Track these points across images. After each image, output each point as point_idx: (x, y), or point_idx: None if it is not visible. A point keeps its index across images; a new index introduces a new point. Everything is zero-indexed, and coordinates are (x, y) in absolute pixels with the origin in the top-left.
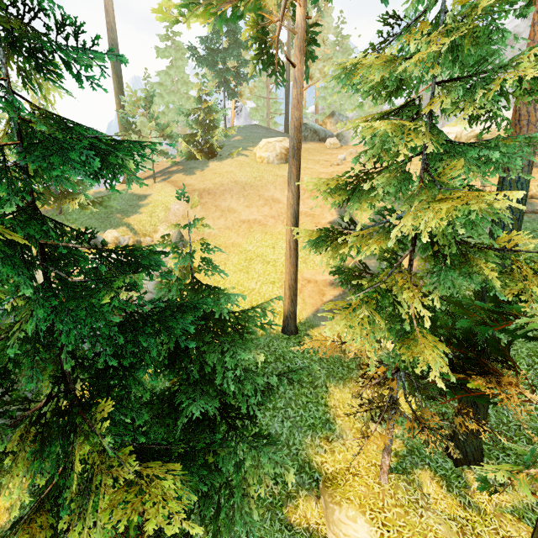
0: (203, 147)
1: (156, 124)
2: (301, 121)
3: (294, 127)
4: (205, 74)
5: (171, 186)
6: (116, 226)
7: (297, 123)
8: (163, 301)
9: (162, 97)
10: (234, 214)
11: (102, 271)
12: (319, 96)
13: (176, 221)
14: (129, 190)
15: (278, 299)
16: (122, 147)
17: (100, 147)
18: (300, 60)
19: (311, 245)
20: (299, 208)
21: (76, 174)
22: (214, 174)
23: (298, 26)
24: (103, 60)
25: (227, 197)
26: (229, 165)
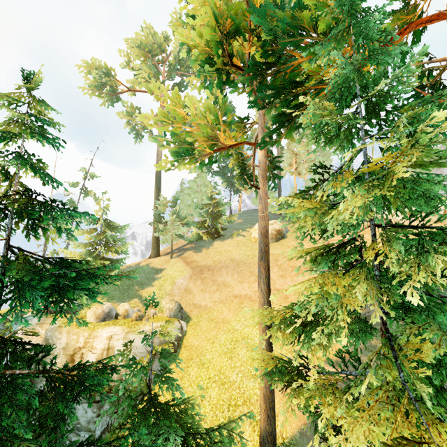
0: (210, 230)
1: (177, 217)
2: (267, 228)
3: (261, 233)
4: (216, 181)
5: (182, 261)
6: (131, 297)
7: (263, 230)
8: (92, 442)
9: (190, 195)
10: (228, 289)
11: (34, 405)
12: (306, 185)
13: (179, 293)
14: (151, 264)
15: (248, 417)
16: (84, 278)
17: (60, 283)
18: (263, 183)
19: (267, 375)
20: (288, 285)
21: (16, 320)
22: (215, 252)
23: (260, 162)
24: (80, 217)
25: (223, 273)
26: (229, 244)
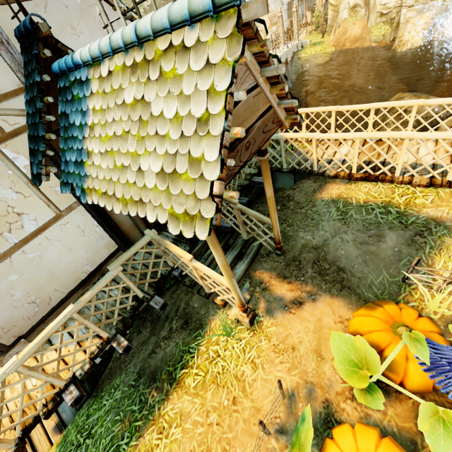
0: None
1: None
2: None
3: None
4: None
5: None
6: None
7: None
8: None
9: None
10: None
11: None
12: None
13: None
14: None
15: None
16: None
17: None
18: None
19: None
20: None
21: None
22: None
23: None
24: None
25: None
26: None
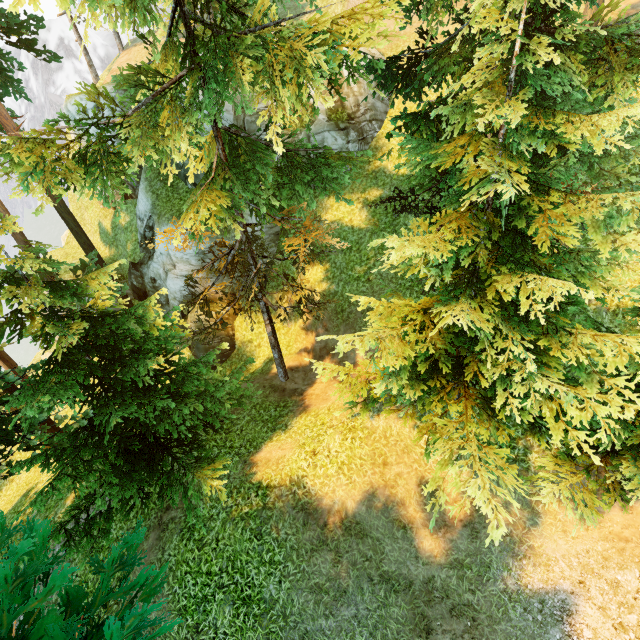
0: None
1: None
2: None
3: None
4: None
5: None
6: None
7: None
8: None
9: None
10: None
11: None
12: None
13: None
14: None
15: None
16: None
17: None
18: None
19: None
20: None
21: None
22: None
23: None
24: None
25: None
26: None
